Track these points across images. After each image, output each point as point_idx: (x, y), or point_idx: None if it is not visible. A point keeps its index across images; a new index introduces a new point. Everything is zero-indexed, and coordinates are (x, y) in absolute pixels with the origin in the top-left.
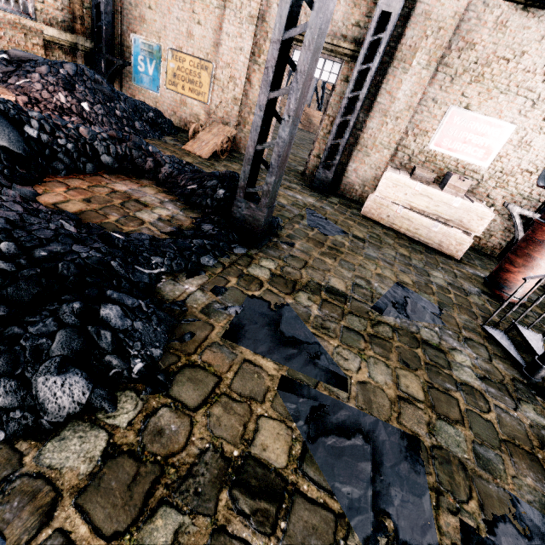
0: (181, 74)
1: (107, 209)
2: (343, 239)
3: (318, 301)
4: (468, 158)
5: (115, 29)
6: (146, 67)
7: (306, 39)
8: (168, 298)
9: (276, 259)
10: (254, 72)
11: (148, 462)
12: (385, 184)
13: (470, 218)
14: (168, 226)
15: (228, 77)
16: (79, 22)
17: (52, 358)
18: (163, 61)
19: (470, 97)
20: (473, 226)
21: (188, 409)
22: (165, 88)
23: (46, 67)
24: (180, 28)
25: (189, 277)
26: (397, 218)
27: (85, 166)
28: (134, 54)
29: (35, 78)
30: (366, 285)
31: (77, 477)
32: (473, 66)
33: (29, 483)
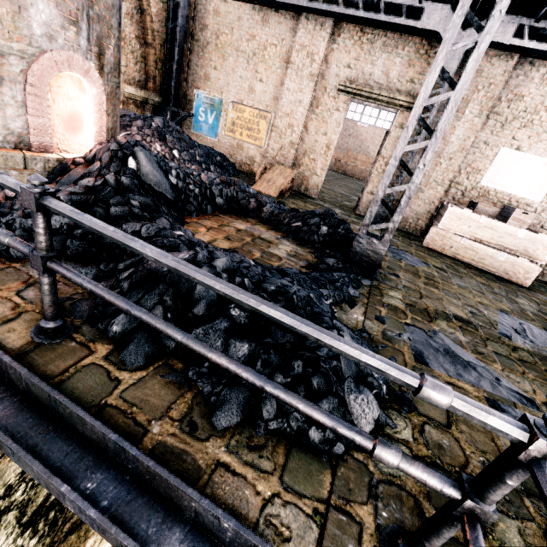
0: (240, 123)
1: (247, 247)
2: (429, 270)
3: (456, 328)
4: (521, 193)
5: (180, 86)
6: (207, 117)
7: (450, 105)
8: (351, 326)
9: (396, 289)
10: (311, 121)
11: (453, 473)
12: (448, 218)
13: (535, 248)
14: (299, 260)
15: (286, 124)
16: (152, 81)
17: (347, 378)
18: (223, 112)
19: (520, 140)
20: (539, 255)
21: (443, 426)
22: (223, 135)
23: (141, 121)
24: (243, 85)
25: (351, 307)
26: (460, 249)
27: (207, 208)
28: (196, 106)
29: (134, 131)
30: (479, 313)
31: (416, 484)
32: (522, 114)
33: (388, 488)
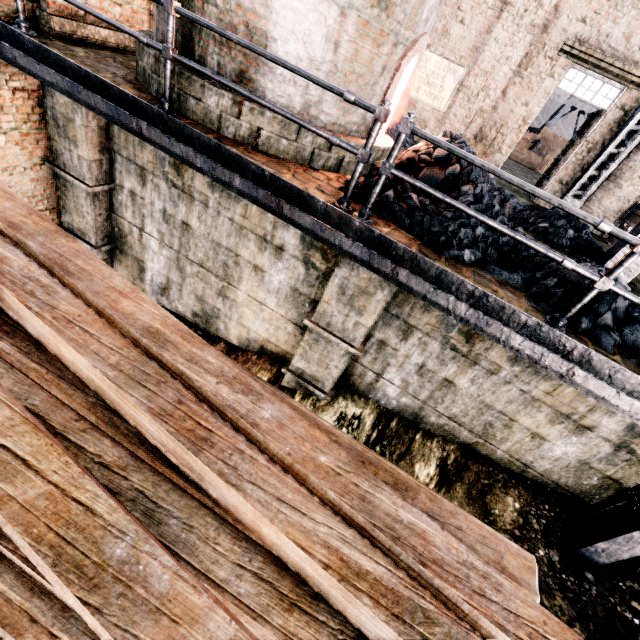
0: (420, 75)
1: None
2: None
3: None
4: None
5: None
6: None
7: None
8: None
9: None
10: (512, 85)
11: None
12: None
13: None
14: None
15: (481, 86)
16: None
17: None
18: None
19: None
20: None
21: None
22: None
23: None
24: (436, 24)
25: None
26: None
27: None
28: None
29: None
30: None
31: None
32: None
33: None
